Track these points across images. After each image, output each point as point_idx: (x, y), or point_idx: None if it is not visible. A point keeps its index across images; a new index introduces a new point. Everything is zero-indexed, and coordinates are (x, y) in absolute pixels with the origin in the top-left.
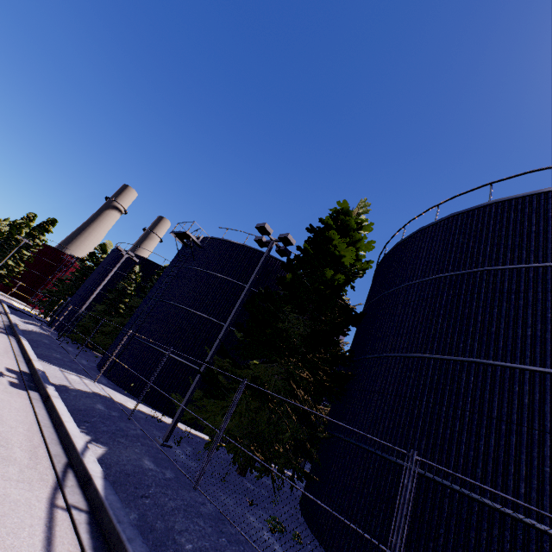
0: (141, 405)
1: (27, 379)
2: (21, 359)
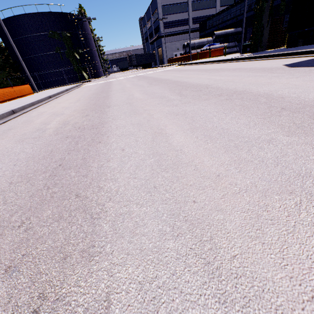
0: None
1: None
2: None
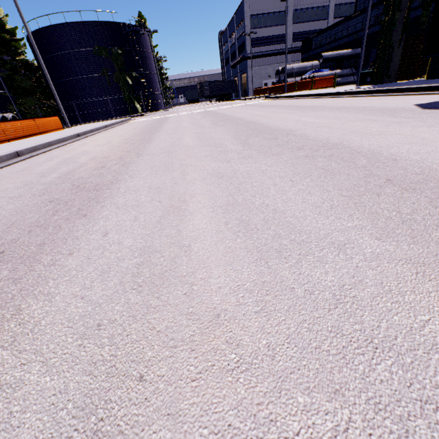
0: None
1: None
2: None
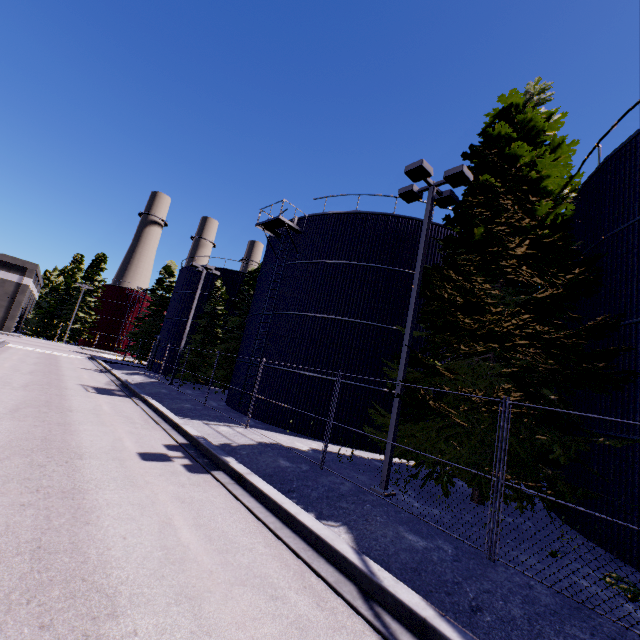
0: (307, 441)
1: (194, 454)
2: (166, 426)
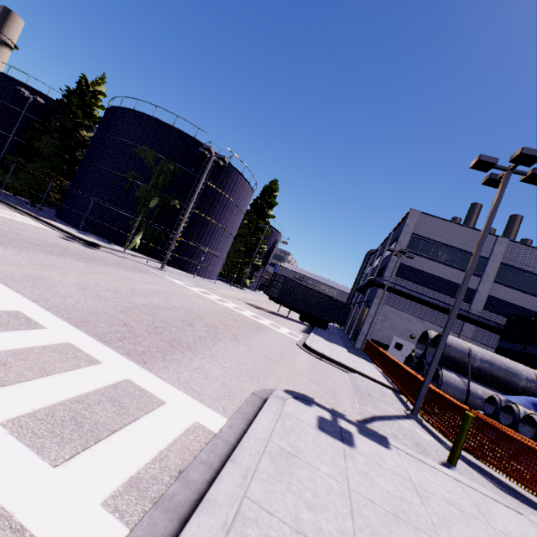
0: None
1: None
2: None
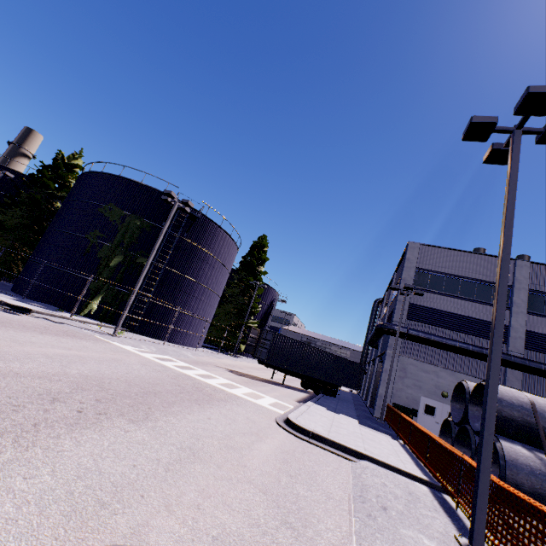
0: None
1: None
2: None
